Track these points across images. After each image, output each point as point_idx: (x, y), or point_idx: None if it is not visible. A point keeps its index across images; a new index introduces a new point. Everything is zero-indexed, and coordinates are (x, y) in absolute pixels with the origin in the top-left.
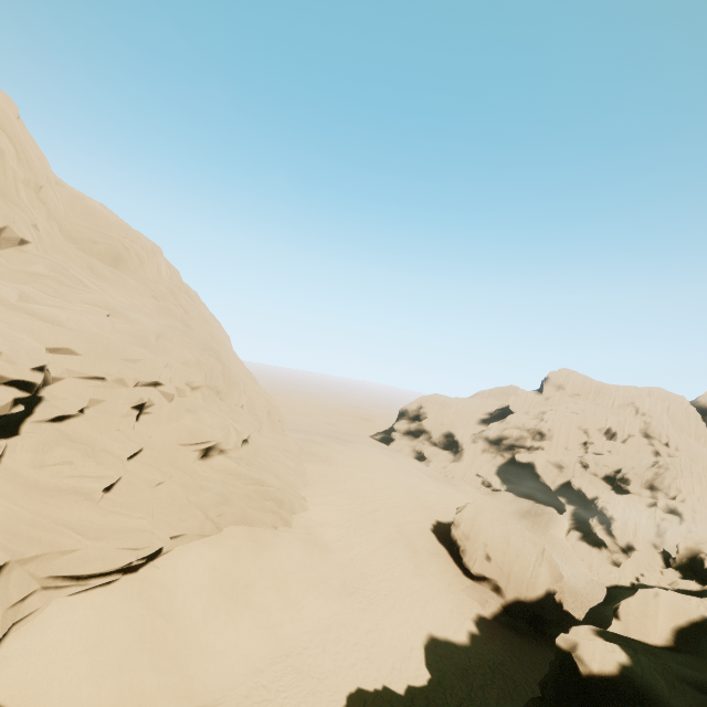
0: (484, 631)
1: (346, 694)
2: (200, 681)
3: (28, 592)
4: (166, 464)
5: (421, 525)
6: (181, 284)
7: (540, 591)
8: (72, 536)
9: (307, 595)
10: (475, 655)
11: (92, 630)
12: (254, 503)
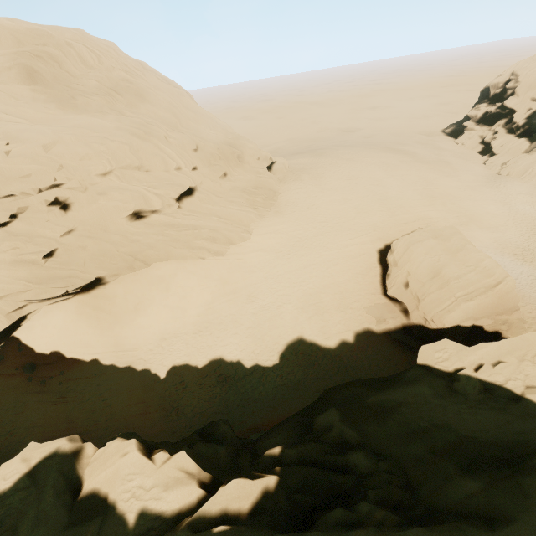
0: (361, 342)
1: (210, 359)
2: (128, 340)
3: (18, 306)
4: (100, 231)
5: (368, 246)
6: (115, 62)
7: (445, 324)
8: (25, 284)
9: (217, 301)
10: (332, 357)
11: (59, 319)
12: (182, 244)
